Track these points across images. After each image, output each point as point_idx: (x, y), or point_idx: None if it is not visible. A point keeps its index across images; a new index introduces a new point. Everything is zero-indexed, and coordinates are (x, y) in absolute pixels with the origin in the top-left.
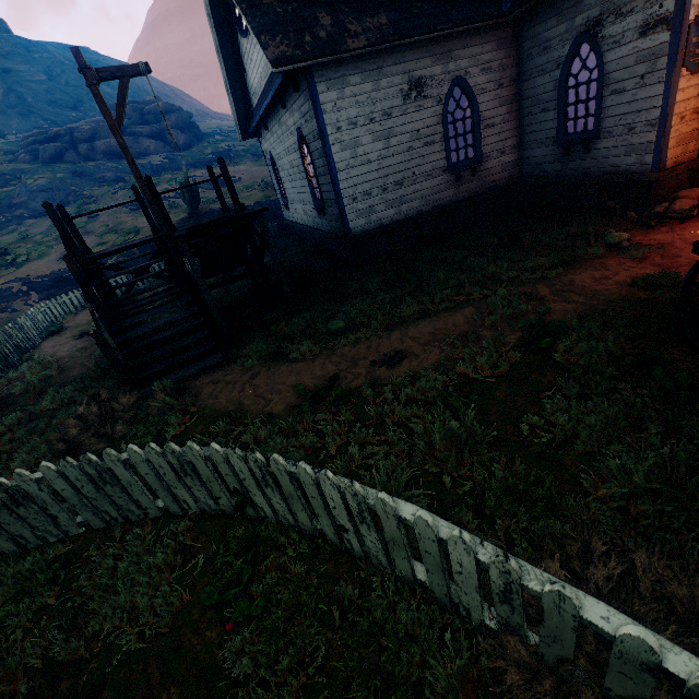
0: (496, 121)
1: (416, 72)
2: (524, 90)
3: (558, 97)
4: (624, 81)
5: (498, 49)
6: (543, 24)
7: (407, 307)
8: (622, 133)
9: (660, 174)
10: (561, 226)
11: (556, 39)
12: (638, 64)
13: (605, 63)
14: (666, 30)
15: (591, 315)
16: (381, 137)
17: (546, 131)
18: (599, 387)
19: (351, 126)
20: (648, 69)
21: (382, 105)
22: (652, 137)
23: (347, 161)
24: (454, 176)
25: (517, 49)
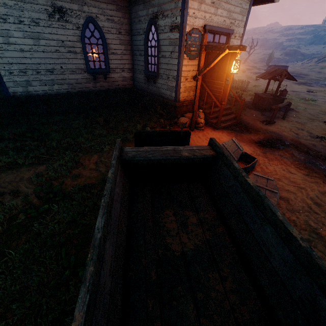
0: (118, 52)
1: (58, 2)
2: (133, 40)
3: (144, 50)
4: (166, 52)
5: (118, 11)
6: (138, 6)
7: (6, 159)
8: (165, 78)
9: (176, 103)
10: (141, 118)
11: (143, 17)
12: (170, 45)
13: (159, 39)
14: (178, 32)
15: (97, 183)
16: (31, 36)
17: (141, 66)
18: (30, 260)
19: (0, 19)
20: (173, 49)
21: (30, 14)
22: (175, 84)
23: (1, 44)
24: (92, 76)
25: (129, 15)
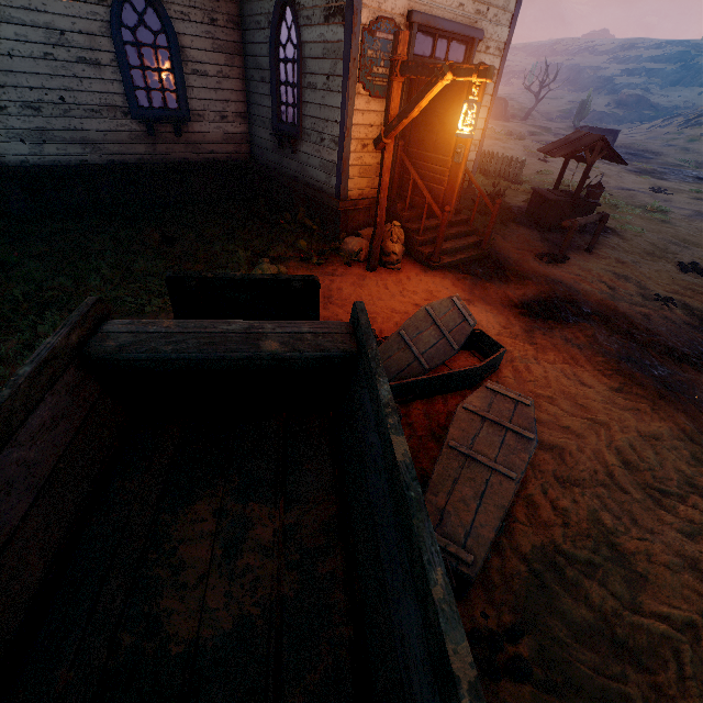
0: (210, 70)
1: None
2: (247, 42)
3: (271, 68)
4: (316, 75)
5: None
6: None
7: None
8: (316, 141)
9: (339, 203)
10: (260, 234)
11: None
12: (325, 59)
13: (303, 43)
14: (343, 24)
15: None
16: None
17: (266, 108)
18: None
19: None
20: (331, 69)
21: None
22: (336, 157)
23: None
24: (145, 126)
25: None
